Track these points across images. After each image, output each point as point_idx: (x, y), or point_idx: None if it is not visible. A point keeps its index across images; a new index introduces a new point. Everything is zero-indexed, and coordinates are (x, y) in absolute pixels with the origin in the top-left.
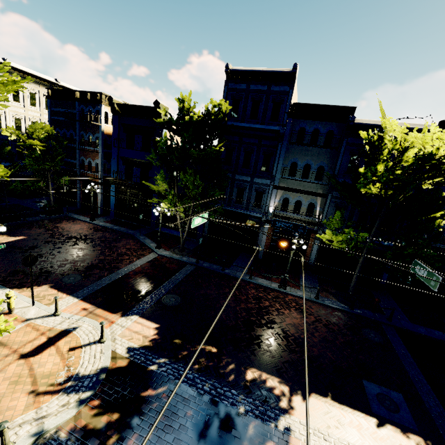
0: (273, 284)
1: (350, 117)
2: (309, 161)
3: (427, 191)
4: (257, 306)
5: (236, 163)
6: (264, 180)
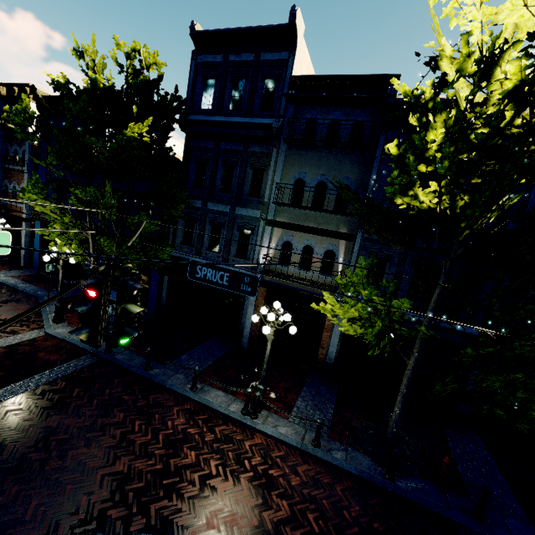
0: (236, 403)
1: (387, 90)
2: (323, 177)
3: None
4: (157, 468)
5: (209, 184)
6: (251, 210)
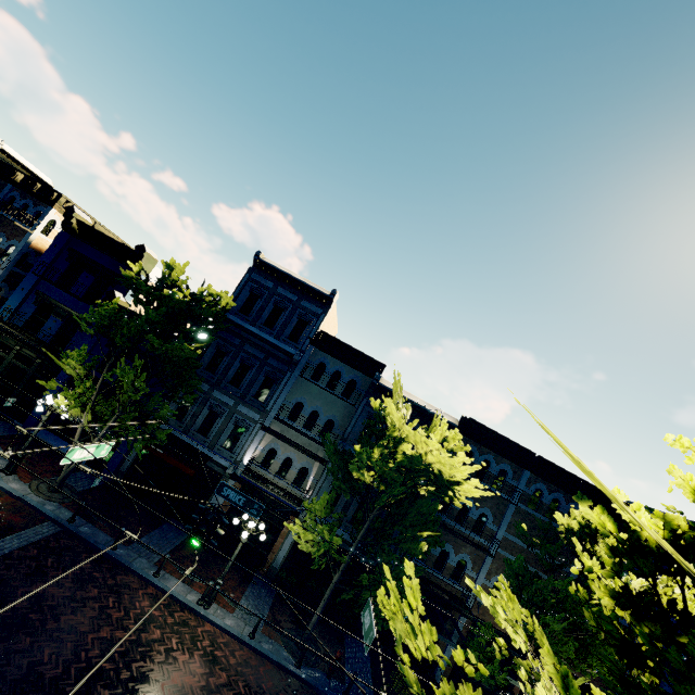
0: (192, 594)
1: (375, 374)
2: (318, 408)
3: (428, 497)
4: (133, 639)
5: (222, 374)
6: (253, 412)
